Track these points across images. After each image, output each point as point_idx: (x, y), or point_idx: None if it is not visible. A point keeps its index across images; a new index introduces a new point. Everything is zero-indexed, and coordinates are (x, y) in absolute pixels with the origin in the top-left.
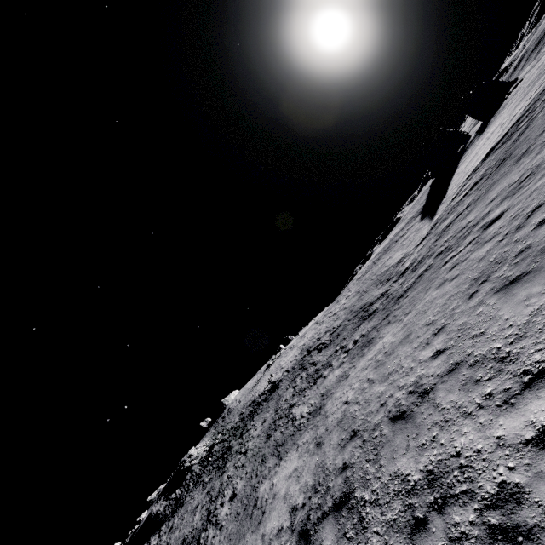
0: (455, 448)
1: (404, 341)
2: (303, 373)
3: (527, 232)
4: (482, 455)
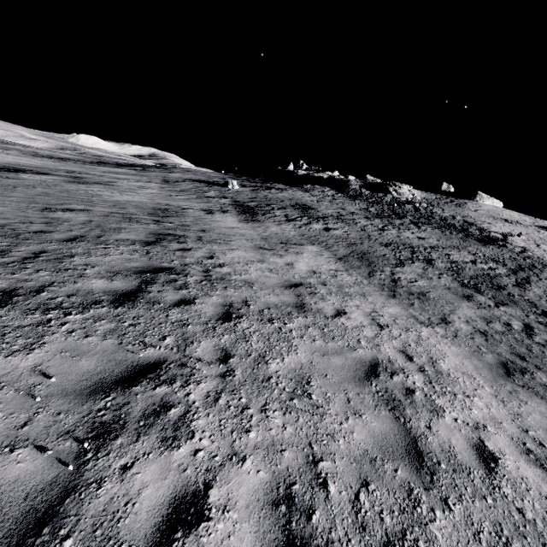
0: None
1: (402, 441)
2: (503, 270)
3: None
4: None
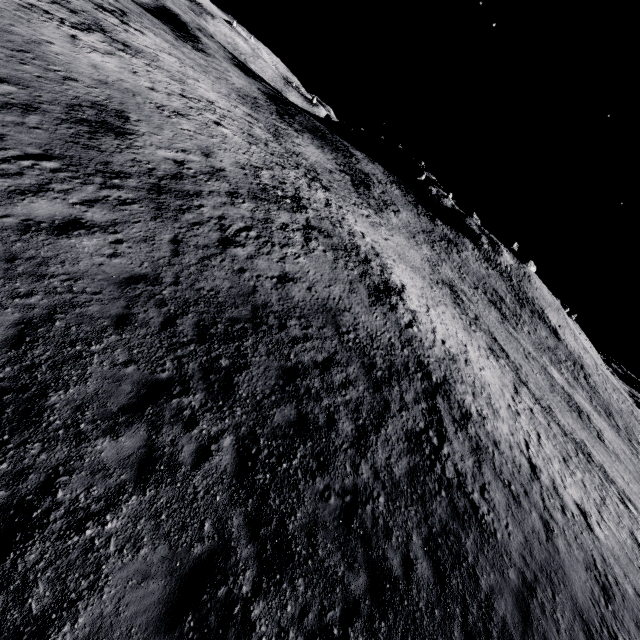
0: (598, 431)
1: (606, 429)
2: (572, 366)
3: (637, 467)
4: (600, 434)
